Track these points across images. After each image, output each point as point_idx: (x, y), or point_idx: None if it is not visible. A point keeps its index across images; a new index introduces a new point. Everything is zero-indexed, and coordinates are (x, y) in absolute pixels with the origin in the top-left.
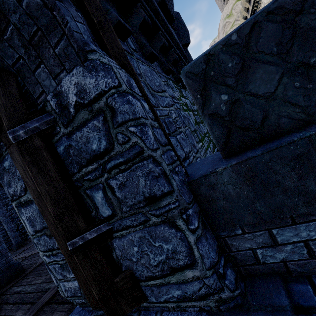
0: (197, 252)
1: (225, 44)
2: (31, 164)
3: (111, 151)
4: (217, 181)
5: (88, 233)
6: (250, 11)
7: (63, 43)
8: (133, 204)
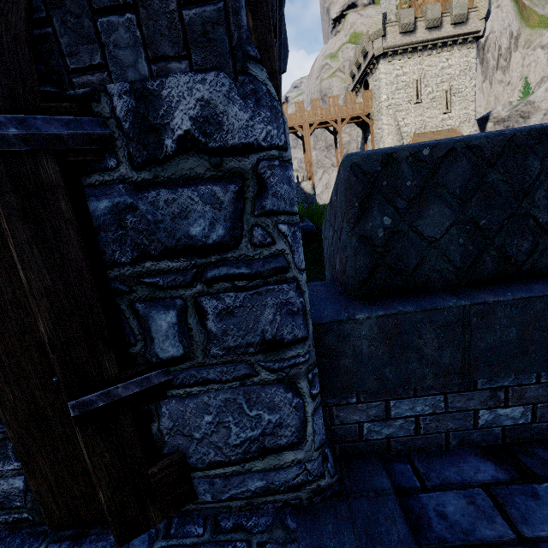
0: (311, 427)
1: (413, 154)
2: (18, 216)
3: (230, 250)
4: (353, 332)
5: (122, 385)
6: (362, 71)
7: (211, 12)
8: (236, 347)
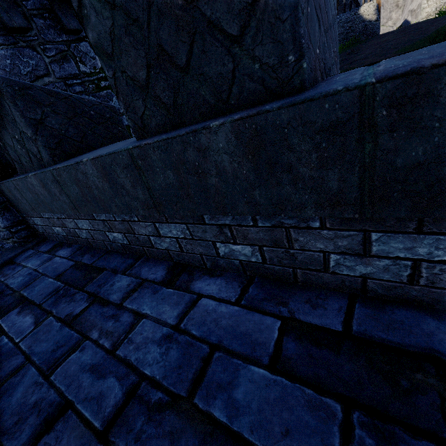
0: None
1: None
2: None
3: None
4: (2, 189)
5: None
6: None
7: None
8: None
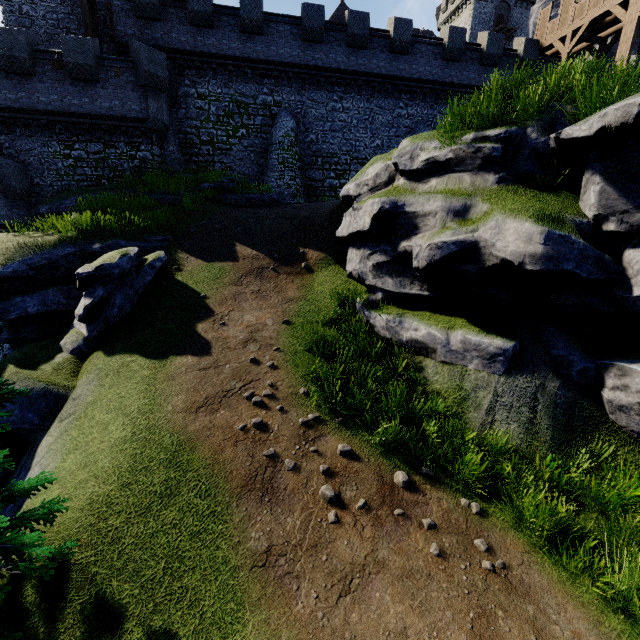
0: None
1: None
2: None
3: None
4: None
5: None
6: None
7: None
8: None
